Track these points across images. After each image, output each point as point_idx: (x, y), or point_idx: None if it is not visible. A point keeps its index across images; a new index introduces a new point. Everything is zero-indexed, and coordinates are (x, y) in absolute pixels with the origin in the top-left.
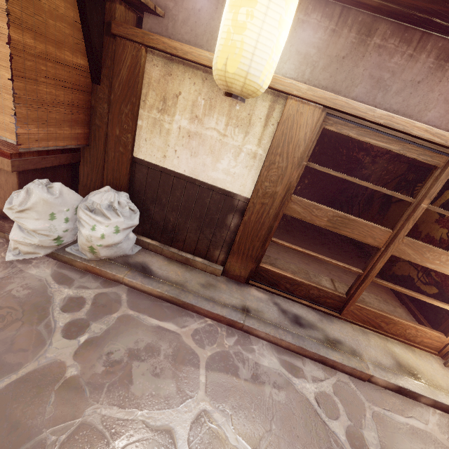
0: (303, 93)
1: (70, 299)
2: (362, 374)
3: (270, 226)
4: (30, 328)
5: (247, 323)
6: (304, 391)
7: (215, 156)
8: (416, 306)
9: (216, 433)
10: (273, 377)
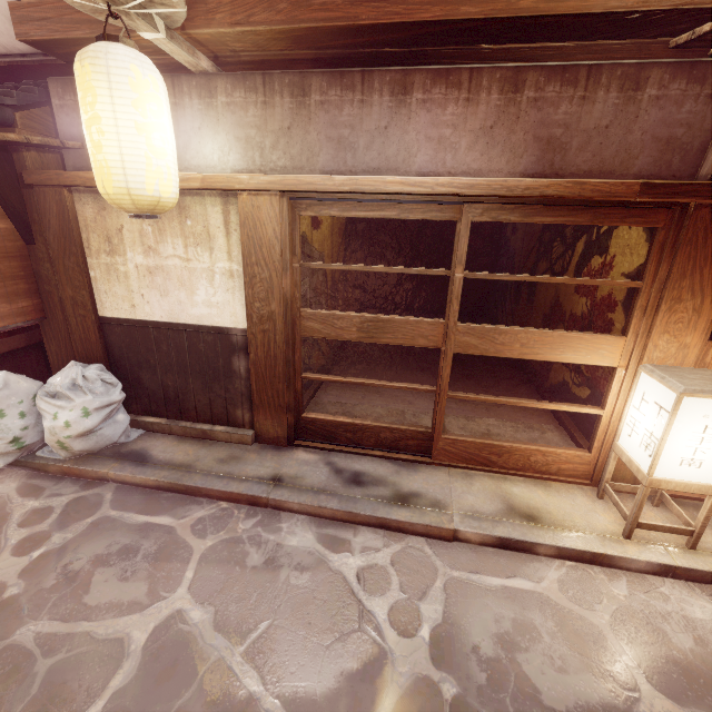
0: (246, 185)
1: (34, 511)
2: (441, 532)
3: (286, 358)
4: None
5: (272, 496)
6: (342, 567)
7: (188, 288)
8: (575, 423)
9: (187, 634)
10: (298, 557)
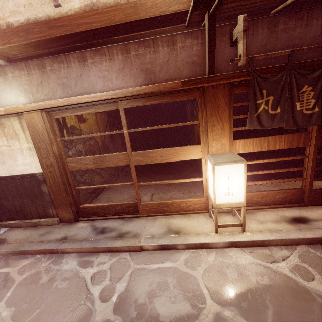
0: (23, 109)
1: None
2: (135, 248)
3: (64, 181)
4: None
5: (59, 247)
6: (85, 275)
7: (13, 159)
8: None
9: None
10: (66, 274)
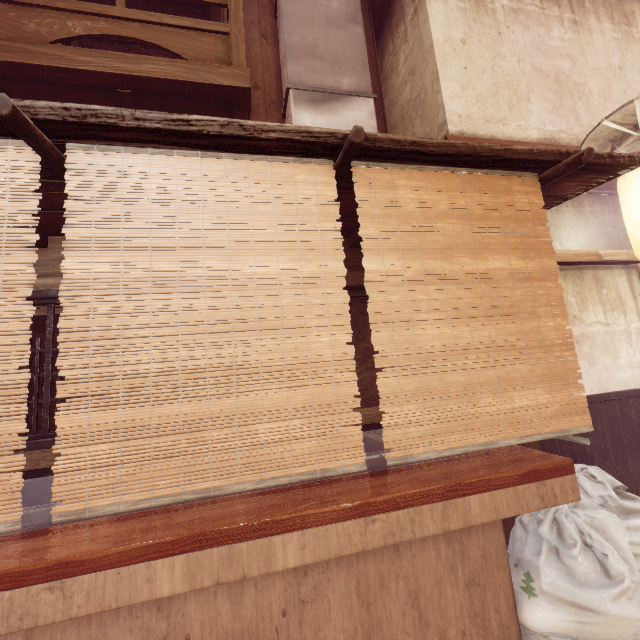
0: None
1: None
2: None
3: None
4: None
5: None
6: None
7: (611, 352)
8: None
9: None
10: None
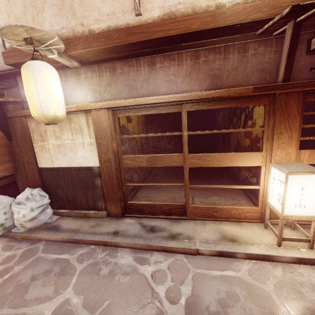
0: (93, 107)
1: (8, 257)
2: (191, 251)
3: (117, 177)
4: None
5: (113, 240)
6: (144, 272)
7: (74, 152)
8: (253, 195)
9: (70, 310)
10: (124, 268)
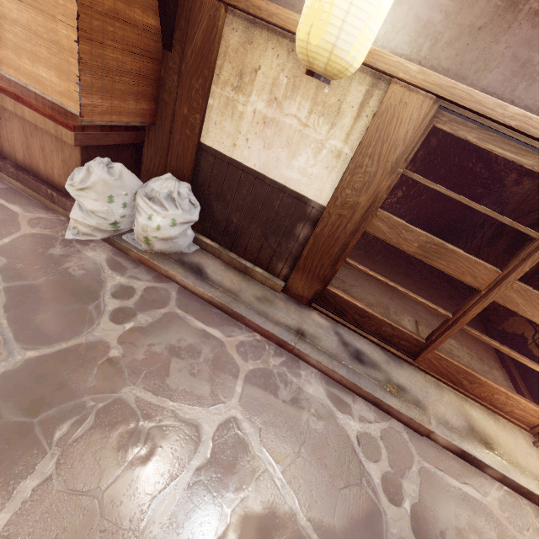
0: (411, 77)
1: (121, 286)
2: (420, 428)
3: (345, 243)
4: (82, 306)
5: (298, 347)
6: (346, 427)
7: (292, 151)
8: (520, 373)
9: (241, 440)
10: (315, 405)
